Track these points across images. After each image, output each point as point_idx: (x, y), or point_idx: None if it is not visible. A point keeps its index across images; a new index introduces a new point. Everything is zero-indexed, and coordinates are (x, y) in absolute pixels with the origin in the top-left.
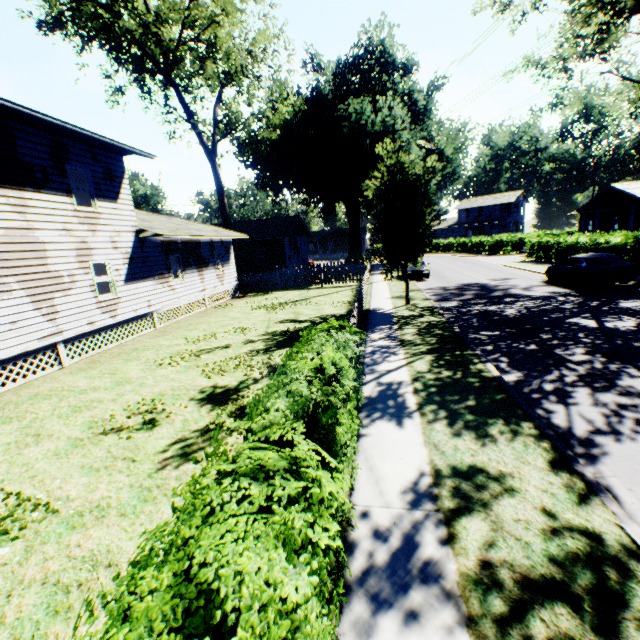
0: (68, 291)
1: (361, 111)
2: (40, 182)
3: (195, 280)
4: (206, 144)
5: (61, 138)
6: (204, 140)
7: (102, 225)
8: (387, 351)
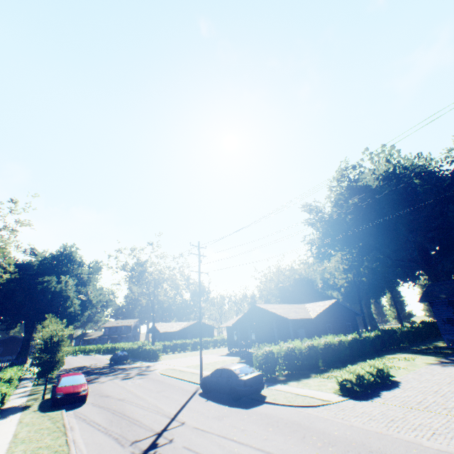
0: None
1: (51, 282)
2: None
3: None
4: None
5: None
6: None
7: None
8: (28, 382)
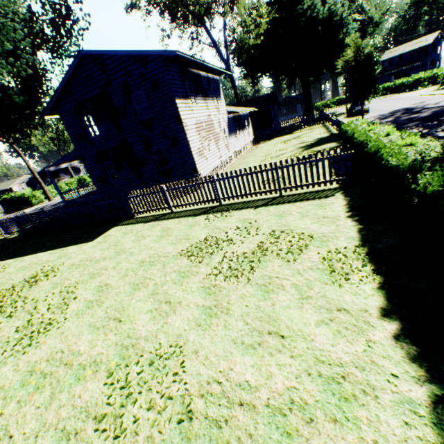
0: (219, 140)
1: (314, 7)
2: (208, 95)
3: (242, 136)
4: (224, 58)
5: (207, 74)
6: (223, 56)
7: (220, 111)
8: None
